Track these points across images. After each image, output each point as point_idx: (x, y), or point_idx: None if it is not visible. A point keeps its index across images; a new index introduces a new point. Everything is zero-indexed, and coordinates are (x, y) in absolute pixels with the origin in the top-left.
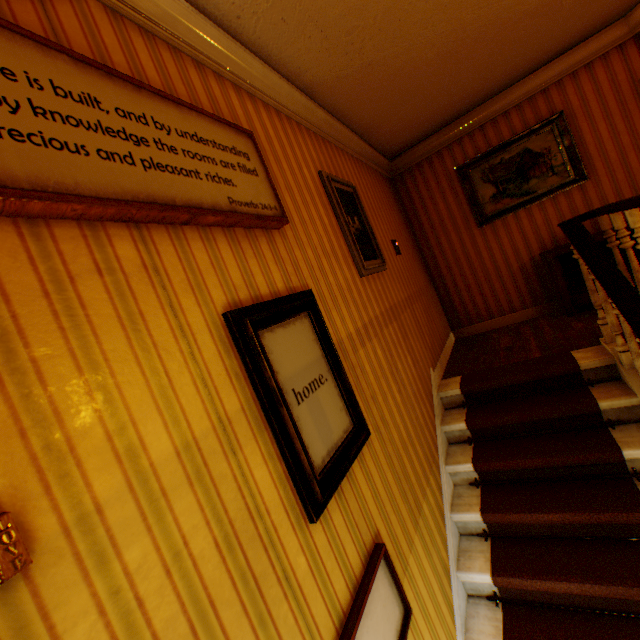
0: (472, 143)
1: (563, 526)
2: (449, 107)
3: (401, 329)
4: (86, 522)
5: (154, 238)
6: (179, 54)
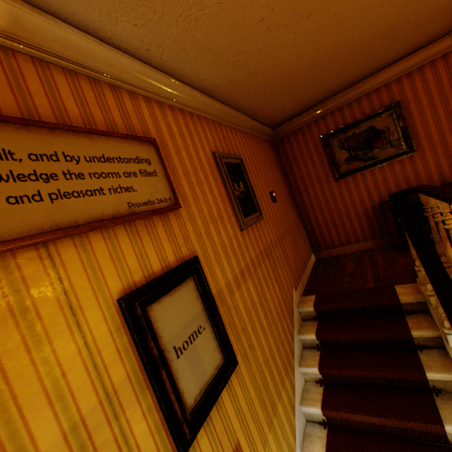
0: (333, 119)
1: (380, 425)
2: (316, 95)
3: (272, 264)
4: None
5: (60, 251)
6: (98, 83)
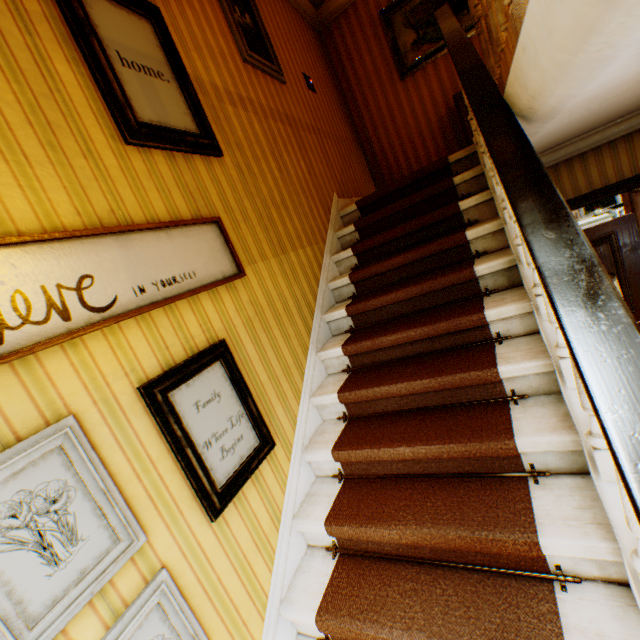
0: None
1: (408, 270)
2: None
3: (298, 140)
4: None
5: None
6: None
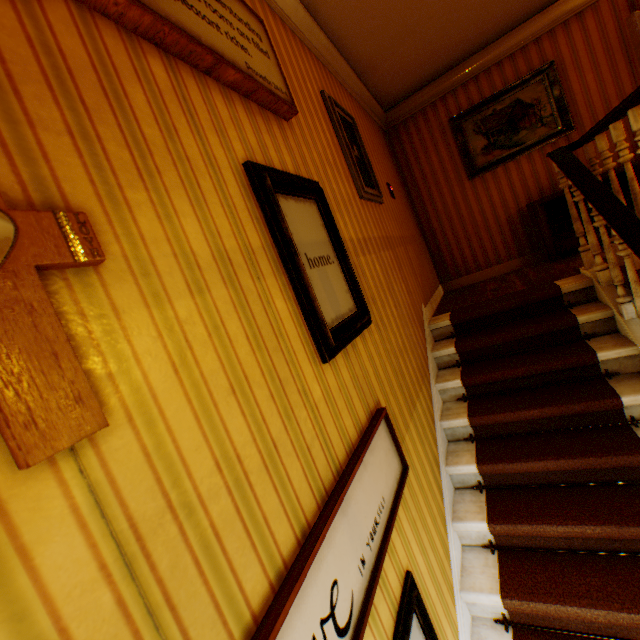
0: (466, 94)
1: (542, 422)
2: (445, 52)
3: (396, 260)
4: (142, 264)
5: (181, 73)
6: None
